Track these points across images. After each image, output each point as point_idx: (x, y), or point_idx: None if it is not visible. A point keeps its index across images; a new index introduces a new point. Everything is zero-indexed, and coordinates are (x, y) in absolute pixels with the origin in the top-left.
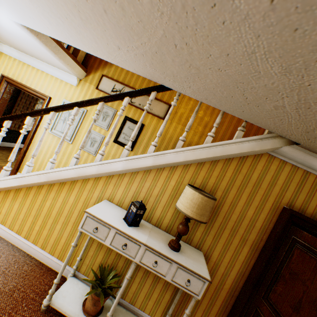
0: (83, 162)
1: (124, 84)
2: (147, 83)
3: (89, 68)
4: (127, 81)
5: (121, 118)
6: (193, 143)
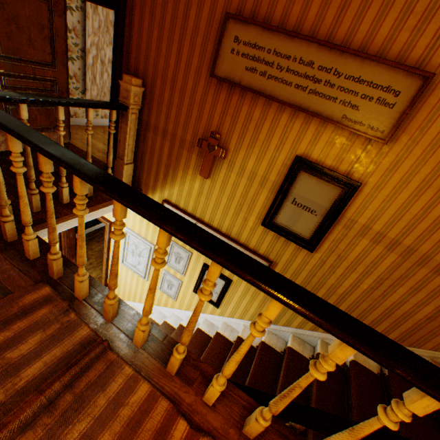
0: (164, 302)
1: (195, 219)
2: (230, 220)
3: (144, 185)
4: (199, 213)
5: (198, 264)
6: (309, 323)
